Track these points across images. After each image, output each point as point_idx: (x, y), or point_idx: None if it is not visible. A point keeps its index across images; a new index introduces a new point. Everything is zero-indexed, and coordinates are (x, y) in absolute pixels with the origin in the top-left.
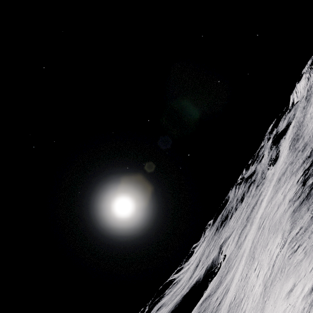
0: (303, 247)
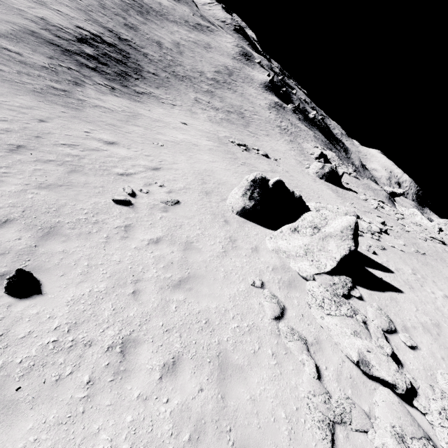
0: (1, 68)
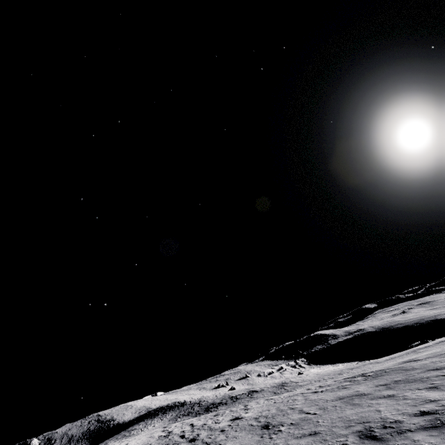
0: None
